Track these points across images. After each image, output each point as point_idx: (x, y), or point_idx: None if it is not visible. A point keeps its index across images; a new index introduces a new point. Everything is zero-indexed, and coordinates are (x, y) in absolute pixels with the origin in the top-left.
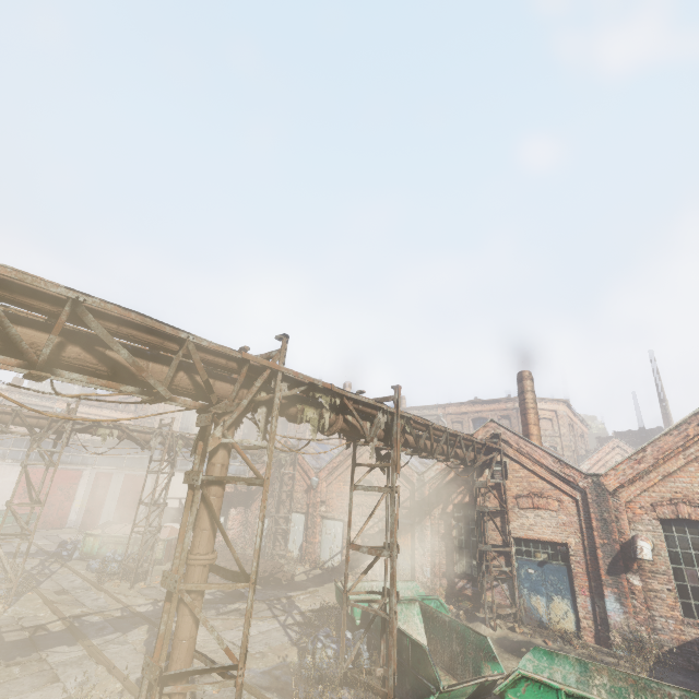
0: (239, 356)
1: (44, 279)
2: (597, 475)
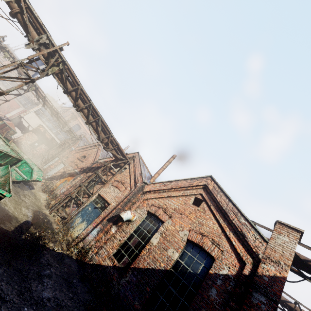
0: None
1: None
2: (146, 184)
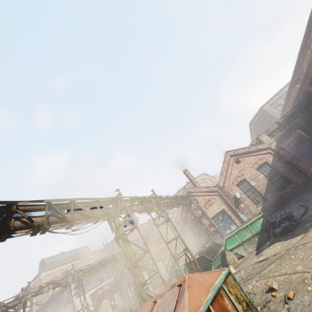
0: (111, 199)
1: (65, 198)
2: (217, 184)
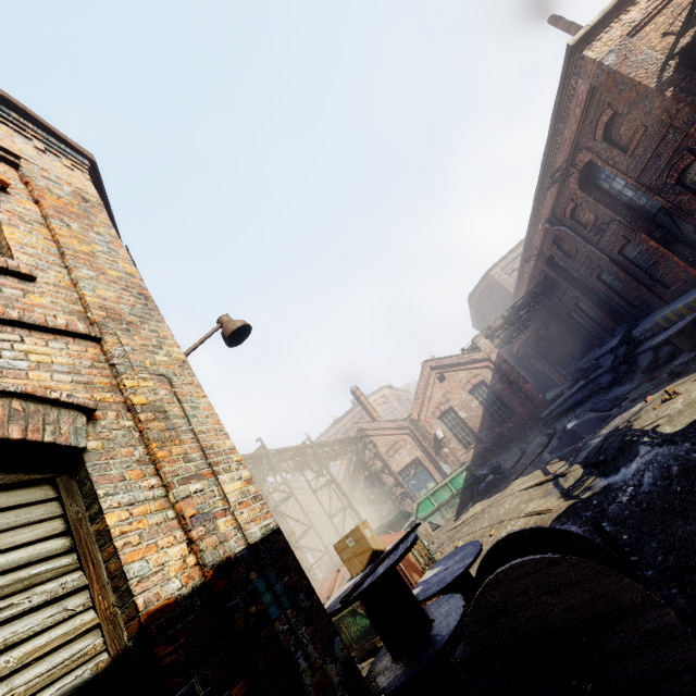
0: (254, 455)
1: None
2: (409, 416)
